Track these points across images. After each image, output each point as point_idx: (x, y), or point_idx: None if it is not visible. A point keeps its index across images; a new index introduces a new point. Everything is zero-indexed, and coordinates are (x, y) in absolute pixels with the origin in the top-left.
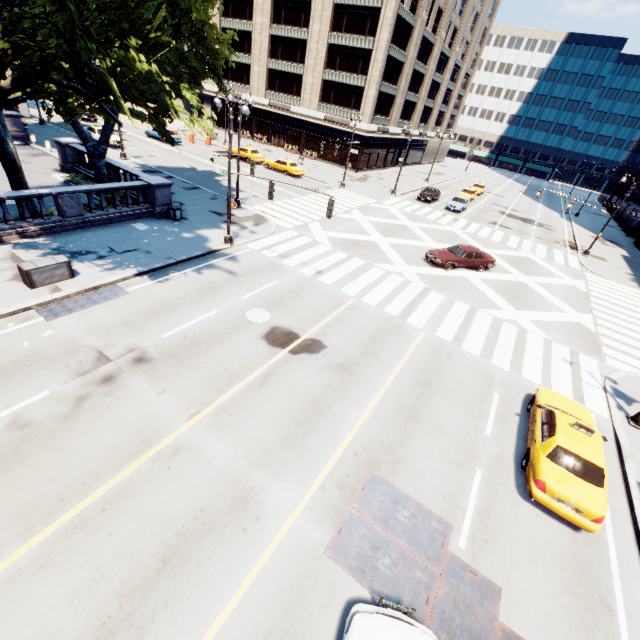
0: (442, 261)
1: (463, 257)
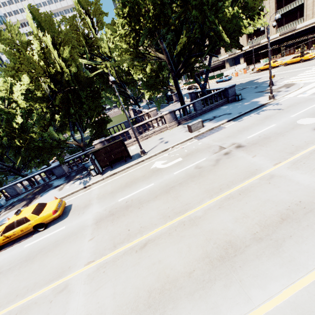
0: None
1: None
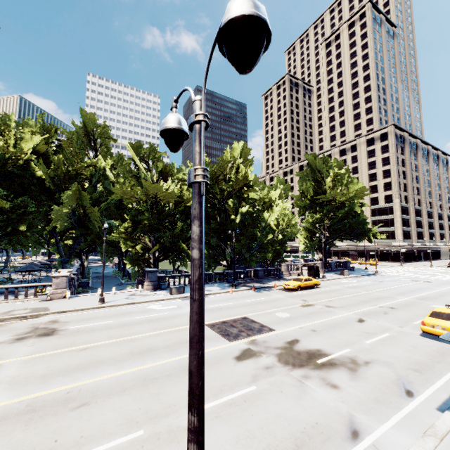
0: None
1: None
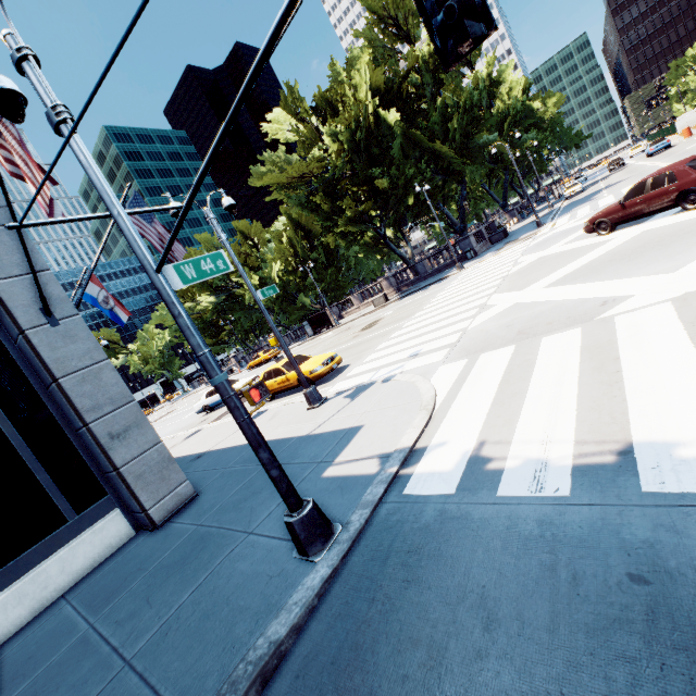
0: (585, 224)
1: (620, 200)
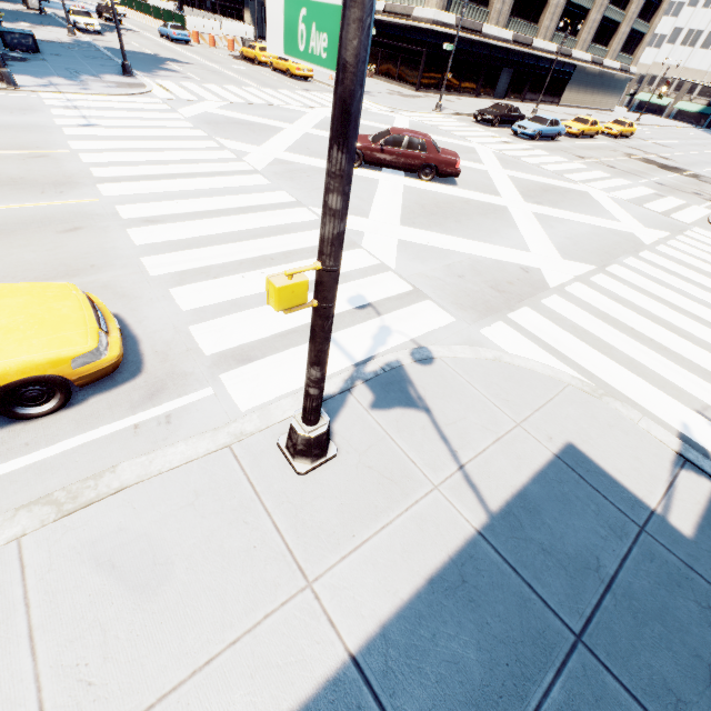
0: None
1: (381, 142)
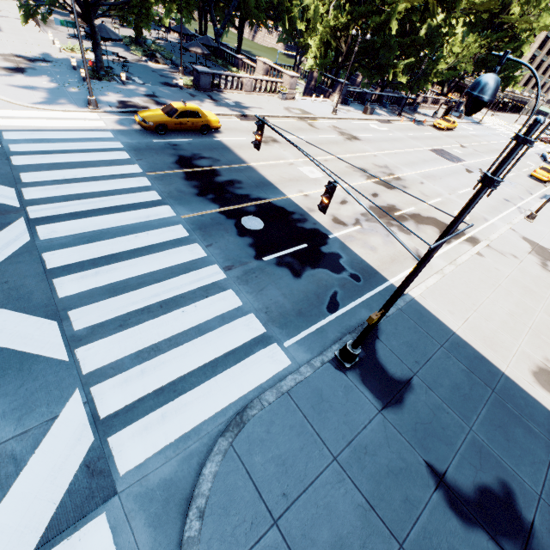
0: (545, 140)
1: None
